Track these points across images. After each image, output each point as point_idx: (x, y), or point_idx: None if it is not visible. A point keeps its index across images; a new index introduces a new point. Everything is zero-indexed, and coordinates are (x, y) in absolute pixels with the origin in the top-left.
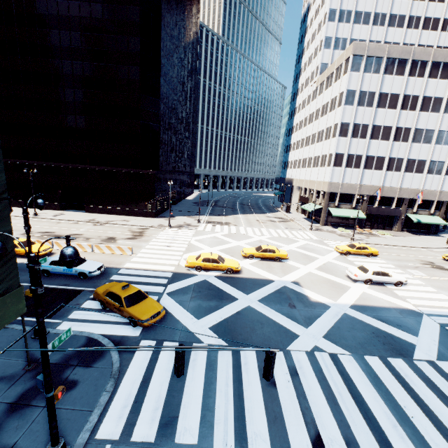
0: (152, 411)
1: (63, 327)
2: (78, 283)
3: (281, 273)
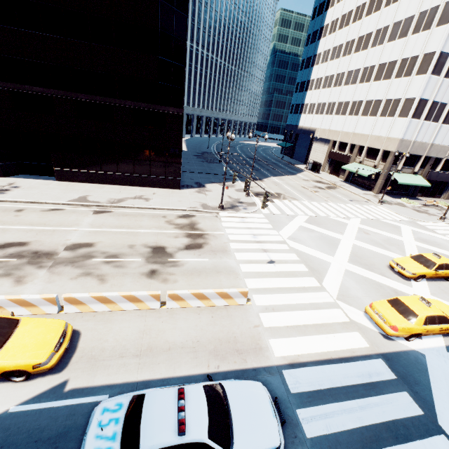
0: None
1: None
2: None
3: None
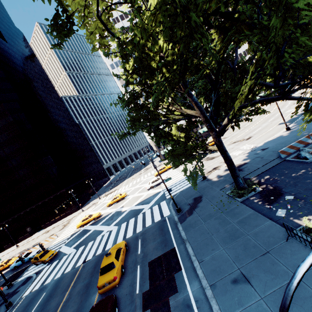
0: (40, 282)
1: (19, 280)
2: (29, 263)
3: (119, 205)
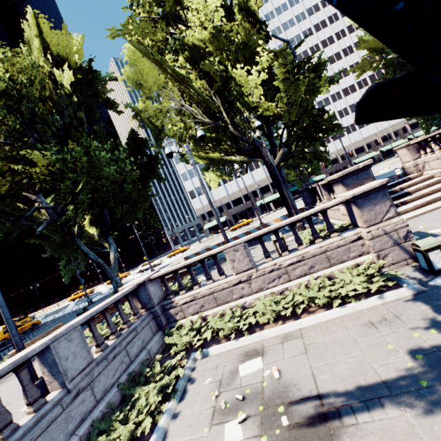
0: None
1: None
2: None
3: (111, 285)
